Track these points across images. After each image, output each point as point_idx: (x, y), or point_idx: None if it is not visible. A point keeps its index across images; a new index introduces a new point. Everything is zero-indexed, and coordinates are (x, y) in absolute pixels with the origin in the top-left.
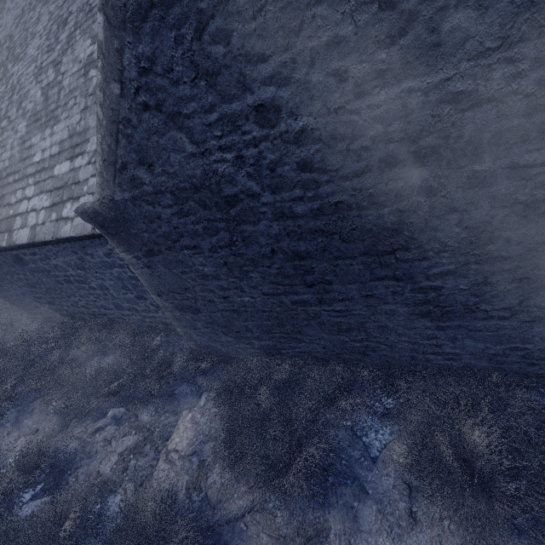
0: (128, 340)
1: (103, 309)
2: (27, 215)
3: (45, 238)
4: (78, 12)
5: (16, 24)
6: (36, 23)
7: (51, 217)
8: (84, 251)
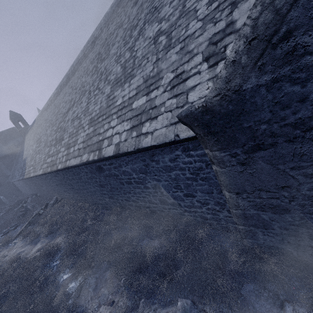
0: (173, 229)
1: (148, 203)
2: (112, 138)
3: (128, 149)
4: (146, 15)
5: (102, 46)
6: (115, 38)
7: (132, 135)
8: (152, 158)
